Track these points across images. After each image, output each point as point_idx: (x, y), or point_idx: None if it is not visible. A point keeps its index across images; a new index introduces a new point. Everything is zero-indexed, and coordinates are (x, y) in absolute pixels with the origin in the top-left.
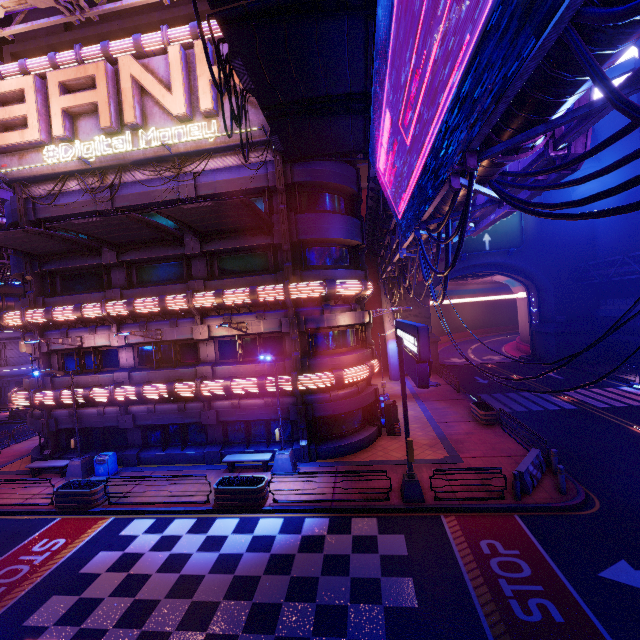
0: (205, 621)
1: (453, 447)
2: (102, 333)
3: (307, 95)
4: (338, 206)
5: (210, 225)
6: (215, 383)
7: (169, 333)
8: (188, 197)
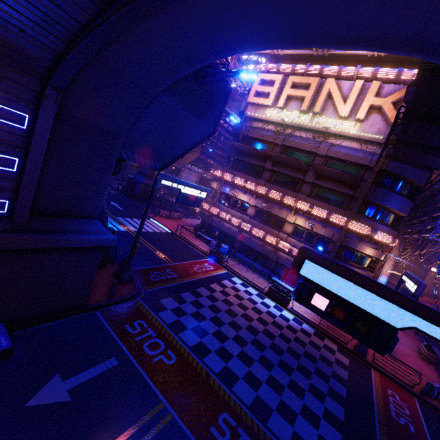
0: (265, 324)
1: (394, 352)
2: (247, 196)
3: (427, 143)
4: (404, 190)
5: (327, 174)
6: (286, 244)
7: (276, 211)
8: (321, 154)
